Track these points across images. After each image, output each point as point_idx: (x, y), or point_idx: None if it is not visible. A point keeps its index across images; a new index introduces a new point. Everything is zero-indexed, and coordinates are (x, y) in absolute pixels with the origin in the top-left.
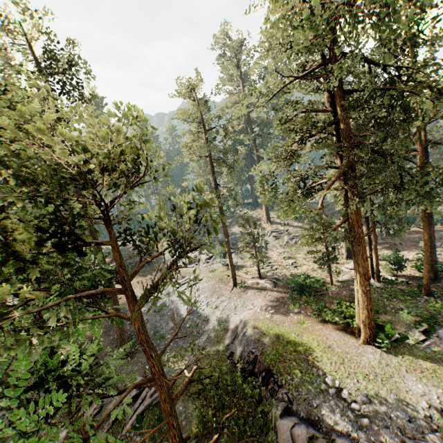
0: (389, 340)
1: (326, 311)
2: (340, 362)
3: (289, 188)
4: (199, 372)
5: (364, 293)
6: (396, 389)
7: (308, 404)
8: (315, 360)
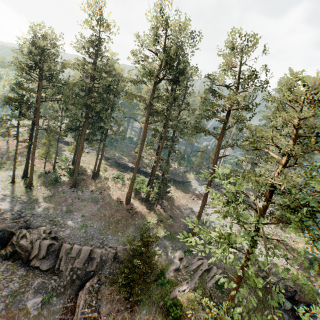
0: None
1: None
2: None
3: None
4: None
5: None
6: None
7: None
8: None
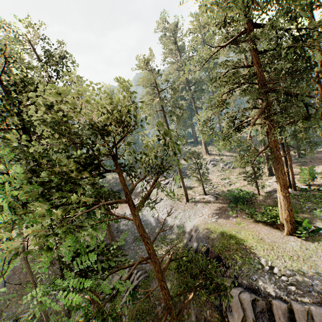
0: (306, 231)
1: (256, 214)
2: (270, 249)
3: (223, 127)
4: (175, 253)
5: (285, 198)
6: (315, 265)
7: (249, 278)
8: (251, 249)
